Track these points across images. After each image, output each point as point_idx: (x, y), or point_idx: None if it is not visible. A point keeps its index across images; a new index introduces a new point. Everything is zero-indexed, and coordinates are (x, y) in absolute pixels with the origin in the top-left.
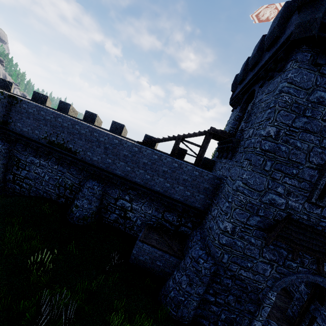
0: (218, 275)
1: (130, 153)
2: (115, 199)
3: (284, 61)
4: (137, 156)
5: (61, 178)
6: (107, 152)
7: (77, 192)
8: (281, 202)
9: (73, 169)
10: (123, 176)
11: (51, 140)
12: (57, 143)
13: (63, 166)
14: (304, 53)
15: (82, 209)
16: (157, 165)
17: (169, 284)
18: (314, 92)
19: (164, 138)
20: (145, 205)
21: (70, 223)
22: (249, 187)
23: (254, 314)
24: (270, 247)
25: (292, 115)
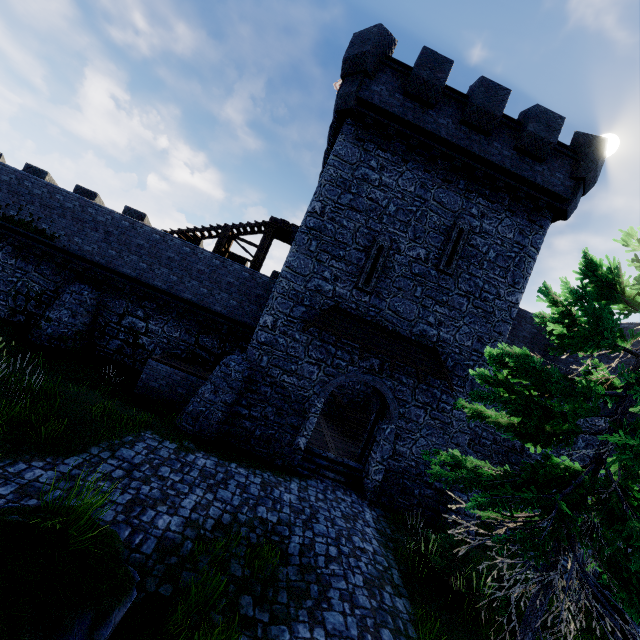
0: (255, 382)
1: (147, 242)
2: (120, 317)
3: (337, 135)
4: (159, 247)
5: (22, 280)
6: (110, 239)
7: (51, 305)
8: (328, 289)
9: (46, 266)
10: (134, 276)
11: (8, 215)
12: (19, 220)
13: (27, 261)
14: (349, 126)
15: (58, 323)
16: (189, 261)
17: (189, 402)
18: (359, 168)
19: (204, 228)
20: (170, 324)
21: (35, 343)
22: (293, 270)
23: (299, 431)
24: (317, 343)
25: (338, 191)
